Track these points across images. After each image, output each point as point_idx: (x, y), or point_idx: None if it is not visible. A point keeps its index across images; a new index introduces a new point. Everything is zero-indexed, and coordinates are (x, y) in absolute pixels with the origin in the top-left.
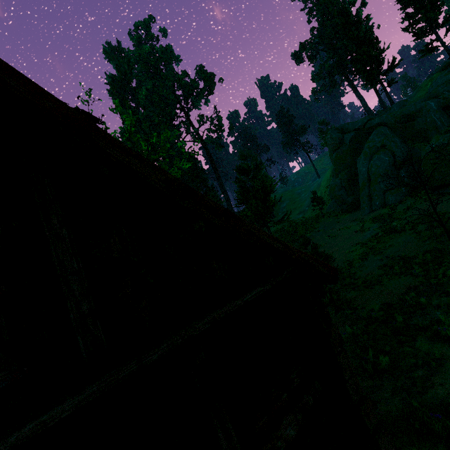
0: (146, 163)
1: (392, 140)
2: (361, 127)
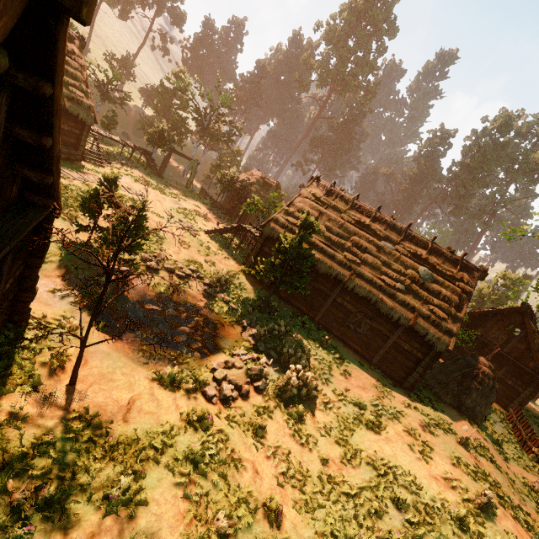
0: (533, 343)
1: None
2: None
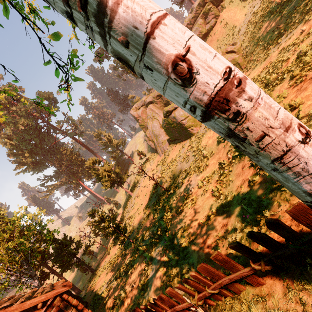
0: None
1: (156, 113)
2: (143, 105)
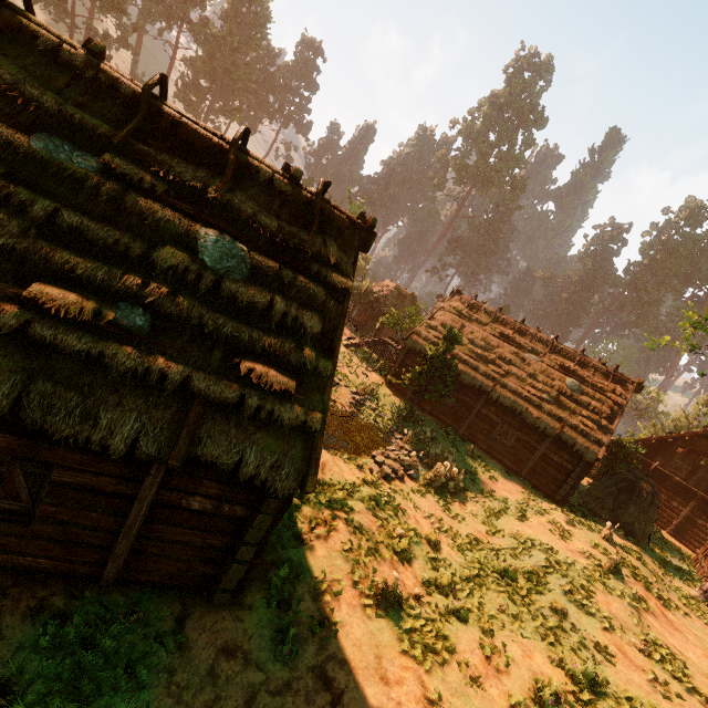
0: None
1: None
2: None
